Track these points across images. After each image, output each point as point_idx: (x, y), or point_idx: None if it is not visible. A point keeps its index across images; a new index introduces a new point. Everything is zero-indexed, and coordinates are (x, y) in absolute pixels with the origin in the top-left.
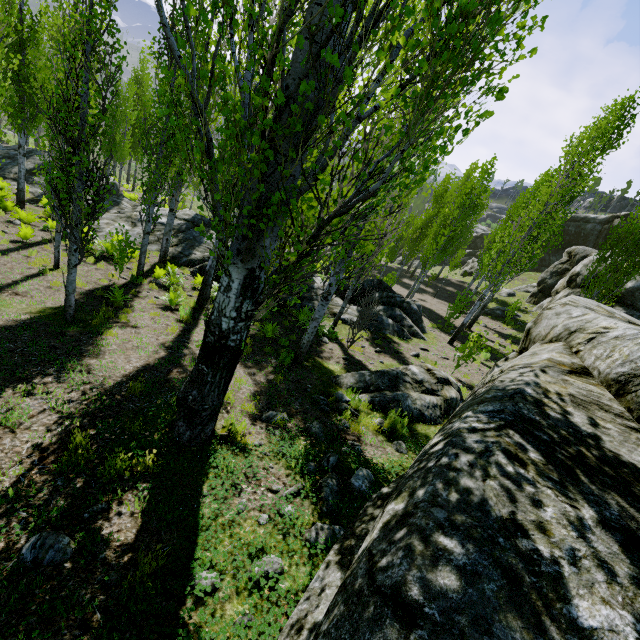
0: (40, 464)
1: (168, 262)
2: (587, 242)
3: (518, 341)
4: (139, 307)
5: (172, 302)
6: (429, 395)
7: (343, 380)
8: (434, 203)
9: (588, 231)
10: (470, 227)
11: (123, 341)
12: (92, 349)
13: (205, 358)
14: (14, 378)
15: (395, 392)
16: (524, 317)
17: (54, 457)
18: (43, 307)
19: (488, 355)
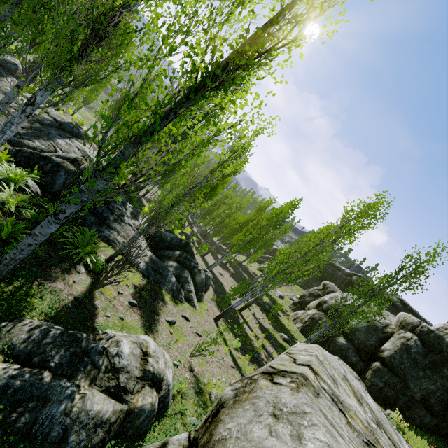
0: None
1: None
2: (336, 282)
3: (270, 337)
4: None
5: None
6: (111, 398)
7: (14, 329)
8: (256, 211)
9: (338, 276)
10: (274, 240)
11: None
12: None
13: None
14: None
15: (59, 380)
16: (283, 318)
17: None
18: None
19: (239, 344)
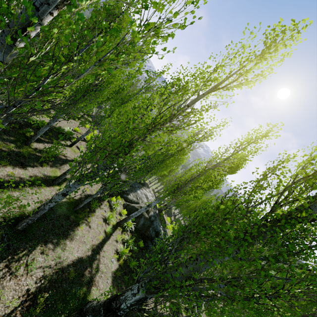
0: (23, 304)
1: (119, 195)
2: None
3: None
4: (97, 214)
5: (109, 218)
6: None
7: None
8: None
9: None
10: None
11: (82, 235)
12: (72, 235)
13: (106, 308)
14: (44, 240)
15: None
16: None
17: (29, 303)
18: (71, 196)
19: None
